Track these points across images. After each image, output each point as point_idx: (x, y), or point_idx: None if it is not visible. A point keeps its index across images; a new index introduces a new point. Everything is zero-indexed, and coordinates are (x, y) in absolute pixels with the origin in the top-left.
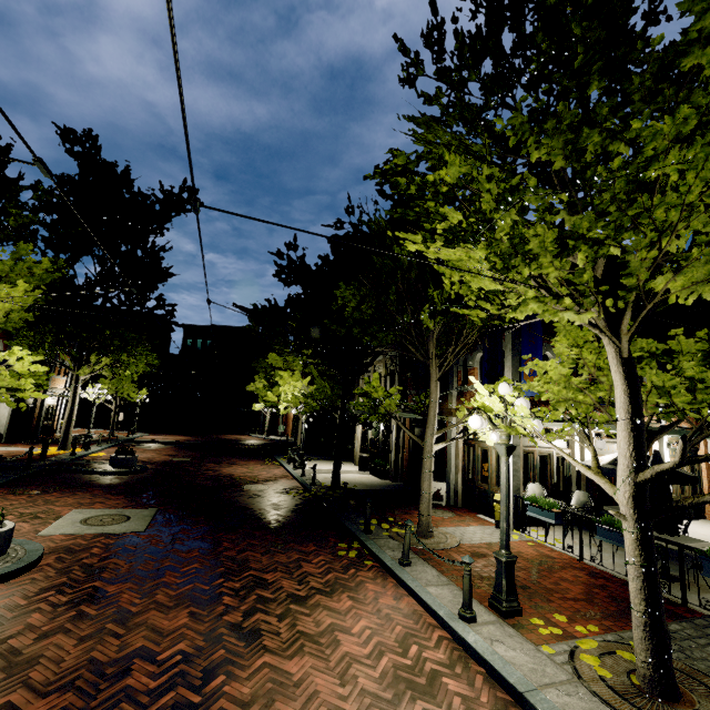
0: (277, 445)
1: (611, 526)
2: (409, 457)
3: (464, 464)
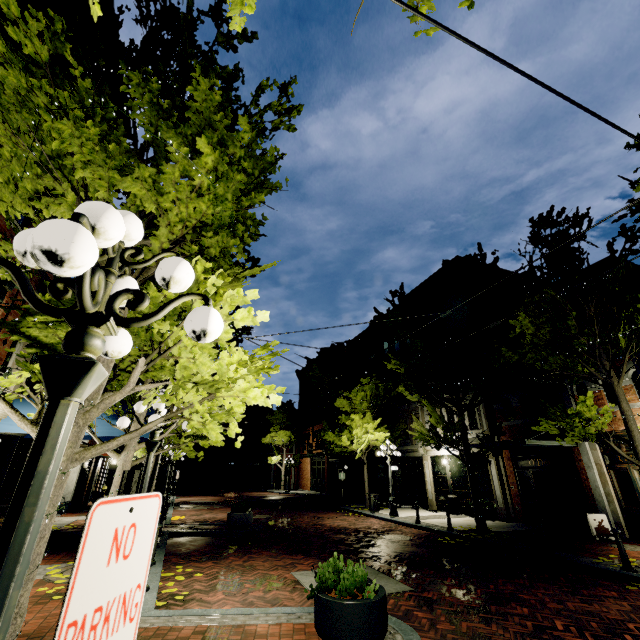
0: (313, 498)
1: None
2: (519, 492)
3: (616, 490)
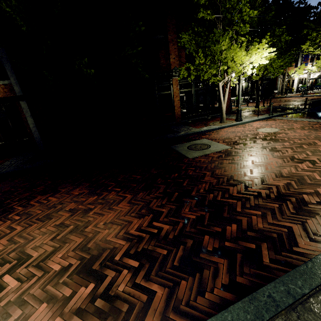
0: None
1: (317, 85)
2: None
3: (281, 85)
